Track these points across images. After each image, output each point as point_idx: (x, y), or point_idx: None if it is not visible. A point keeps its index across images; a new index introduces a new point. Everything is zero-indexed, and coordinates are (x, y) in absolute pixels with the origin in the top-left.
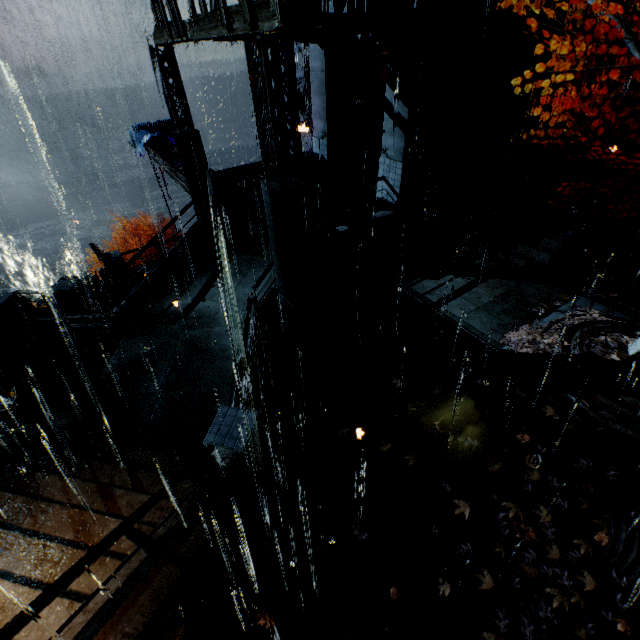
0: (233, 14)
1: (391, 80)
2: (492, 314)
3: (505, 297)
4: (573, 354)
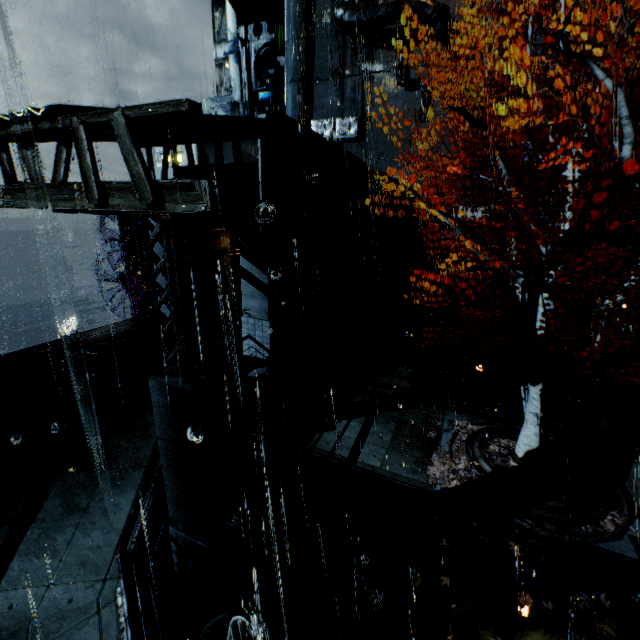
0: (112, 190)
1: (245, 252)
2: (403, 452)
3: (400, 429)
4: (488, 472)
